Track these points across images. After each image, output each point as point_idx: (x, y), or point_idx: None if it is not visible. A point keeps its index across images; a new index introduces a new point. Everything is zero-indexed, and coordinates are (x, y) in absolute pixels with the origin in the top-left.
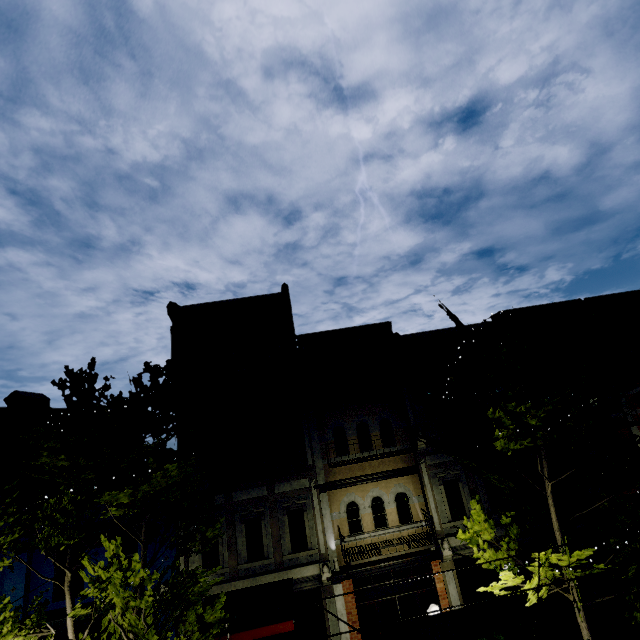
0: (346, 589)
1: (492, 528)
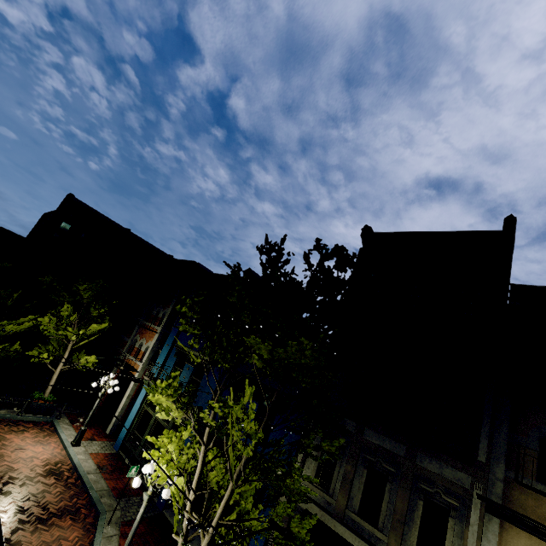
0: None
1: None
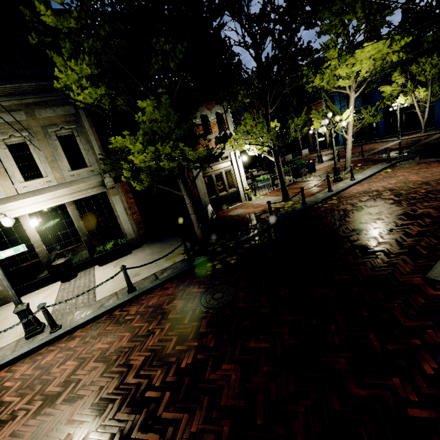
0: None
1: None
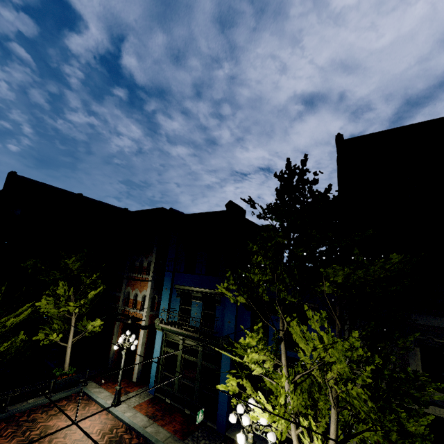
0: None
1: None
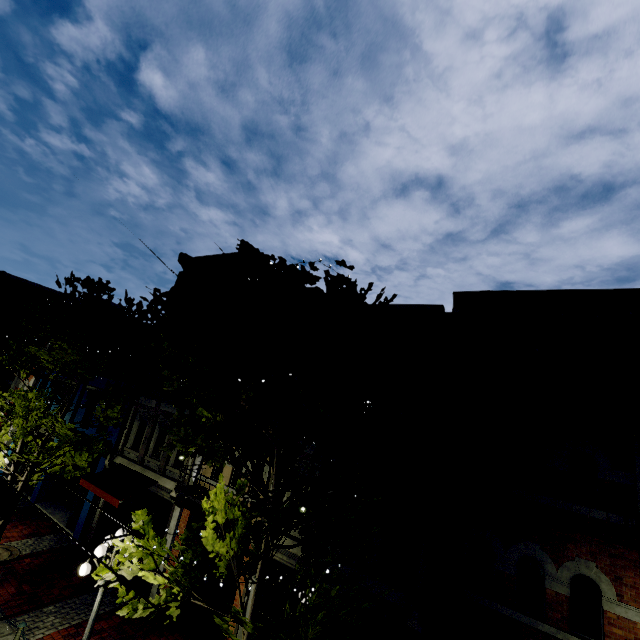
0: (184, 516)
1: (225, 513)
